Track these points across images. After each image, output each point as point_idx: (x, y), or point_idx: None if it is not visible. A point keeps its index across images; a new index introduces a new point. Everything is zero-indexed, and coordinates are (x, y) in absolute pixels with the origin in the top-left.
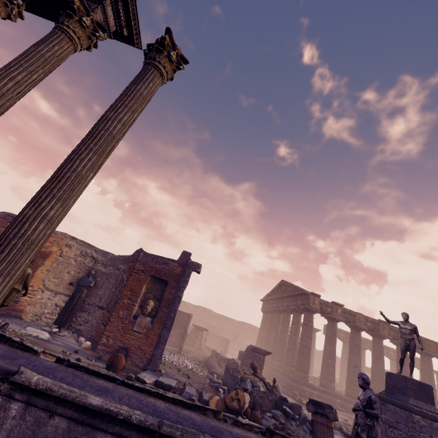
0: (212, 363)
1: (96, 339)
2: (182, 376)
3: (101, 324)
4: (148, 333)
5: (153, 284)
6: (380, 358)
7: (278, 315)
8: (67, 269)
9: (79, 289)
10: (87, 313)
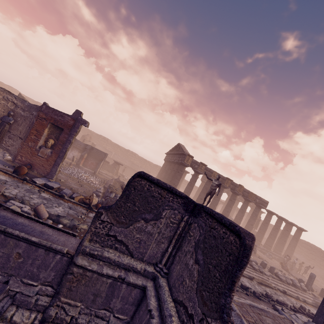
0: (109, 182)
1: (16, 156)
2: (77, 185)
3: (20, 148)
4: (48, 158)
5: (54, 129)
6: (218, 197)
7: (170, 164)
8: None
9: (2, 124)
10: (12, 140)
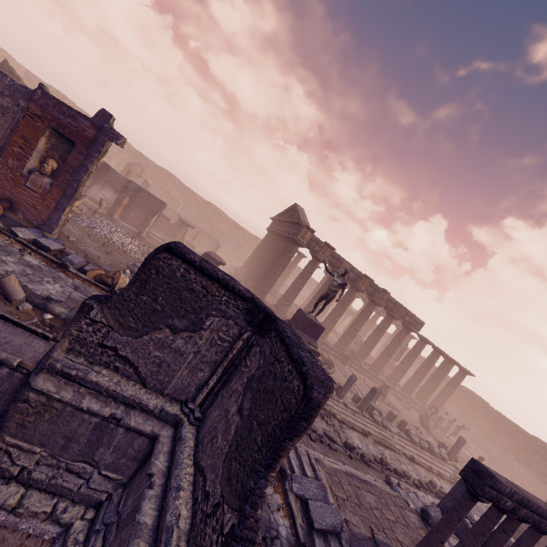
0: None
1: None
2: (99, 250)
3: None
4: (44, 195)
5: (59, 141)
6: (344, 304)
7: (276, 238)
8: None
9: None
10: None
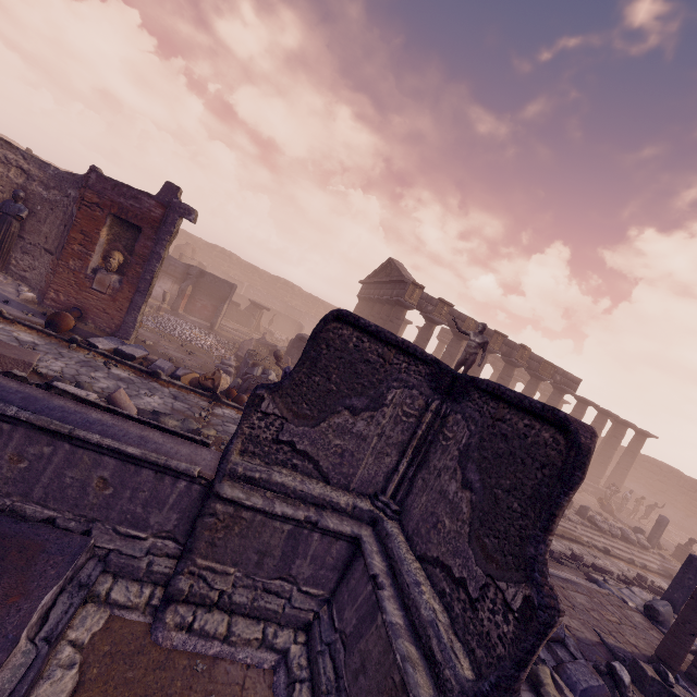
0: (244, 346)
1: (44, 292)
2: (180, 352)
3: (51, 274)
4: (115, 295)
5: (121, 229)
6: (475, 373)
7: (373, 305)
8: None
9: (4, 219)
10: (31, 257)
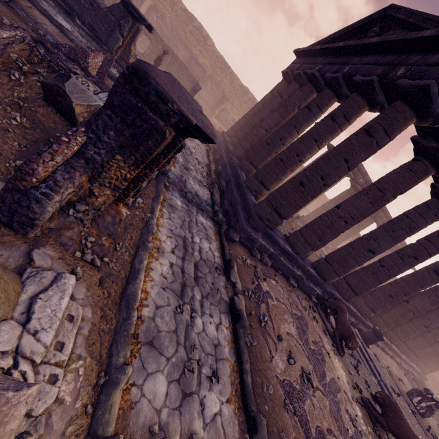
0: None
1: None
2: None
3: None
4: None
5: None
6: (418, 260)
7: (310, 90)
8: None
9: None
10: None
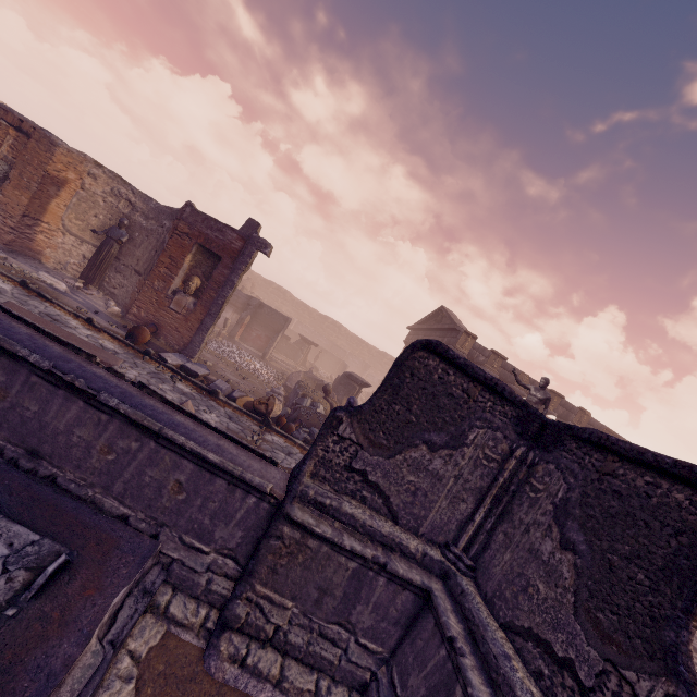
0: (293, 378)
1: (128, 307)
2: (235, 376)
3: (136, 292)
4: (188, 316)
5: (203, 257)
6: None
7: None
8: (94, 210)
9: (108, 242)
10: (122, 276)
